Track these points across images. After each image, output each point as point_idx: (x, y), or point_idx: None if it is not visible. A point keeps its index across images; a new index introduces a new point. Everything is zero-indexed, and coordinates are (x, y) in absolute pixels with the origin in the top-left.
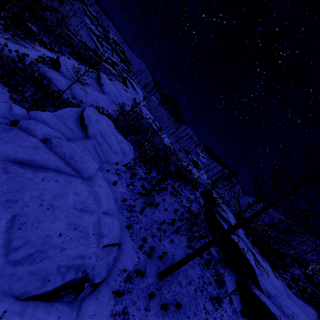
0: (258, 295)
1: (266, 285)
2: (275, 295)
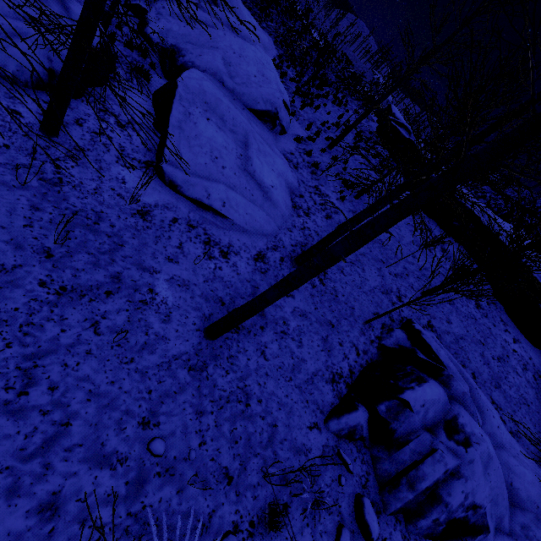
0: None
1: None
2: None
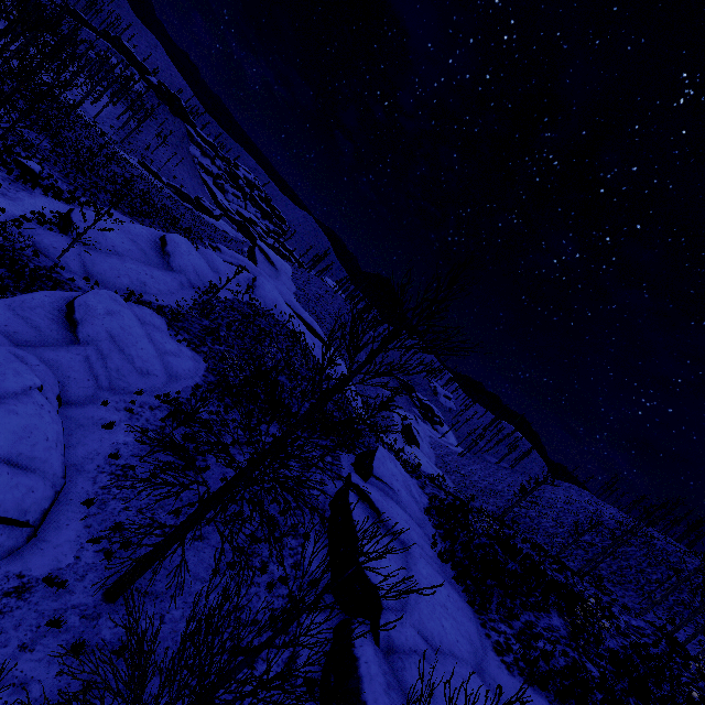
0: (356, 645)
1: (394, 629)
2: (412, 651)
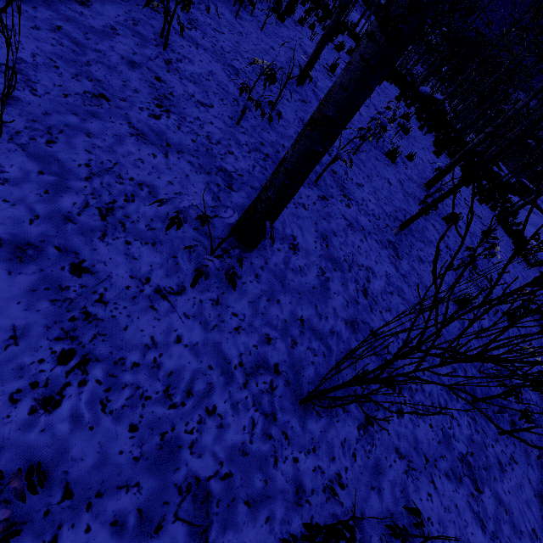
0: None
1: None
2: None
